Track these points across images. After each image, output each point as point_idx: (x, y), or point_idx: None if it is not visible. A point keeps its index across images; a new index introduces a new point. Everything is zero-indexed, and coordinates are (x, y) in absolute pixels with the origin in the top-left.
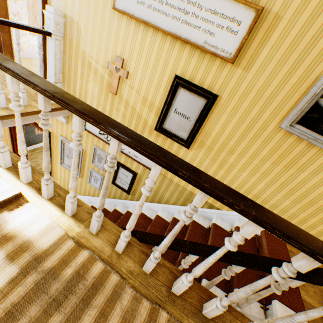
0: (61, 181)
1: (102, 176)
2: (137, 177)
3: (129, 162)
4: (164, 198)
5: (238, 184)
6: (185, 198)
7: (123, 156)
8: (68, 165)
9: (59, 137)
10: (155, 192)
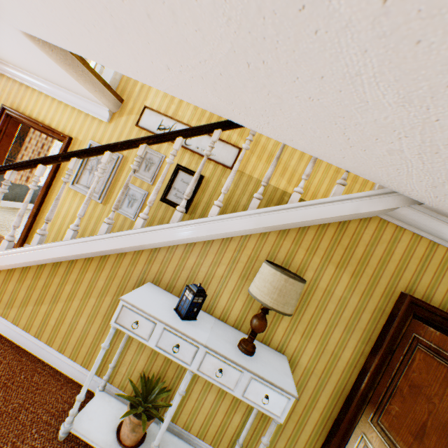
0: (56, 222)
1: (145, 192)
2: (202, 183)
3: (194, 163)
4: (239, 207)
5: (326, 166)
6: (268, 198)
7: (186, 155)
8: (85, 185)
9: (86, 143)
10: (228, 199)
